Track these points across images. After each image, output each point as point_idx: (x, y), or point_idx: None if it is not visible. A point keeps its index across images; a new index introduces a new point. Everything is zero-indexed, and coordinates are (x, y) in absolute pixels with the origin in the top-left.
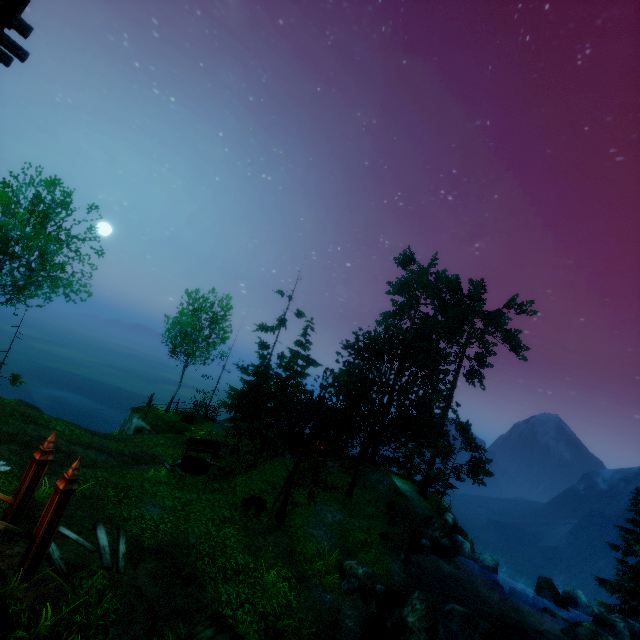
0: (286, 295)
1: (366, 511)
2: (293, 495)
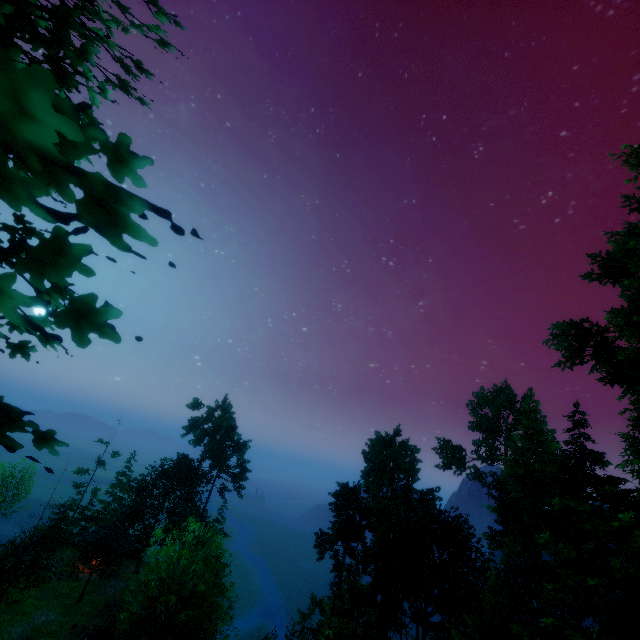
0: (103, 442)
1: (83, 610)
2: (24, 608)
